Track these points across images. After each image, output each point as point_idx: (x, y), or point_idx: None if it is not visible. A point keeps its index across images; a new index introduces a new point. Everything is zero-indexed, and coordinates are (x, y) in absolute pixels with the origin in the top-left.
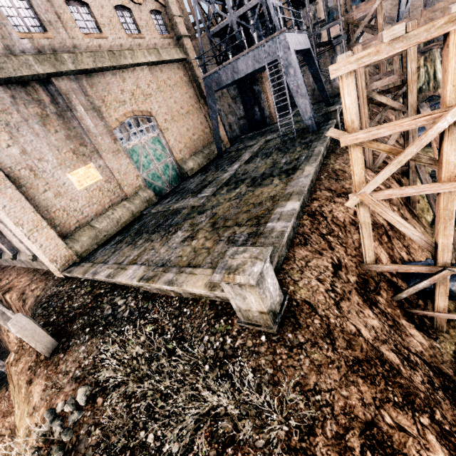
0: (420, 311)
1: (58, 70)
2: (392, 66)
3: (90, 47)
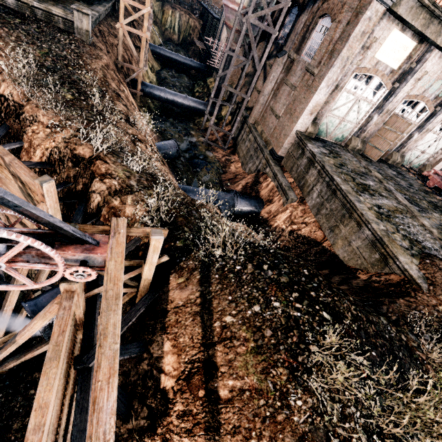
0: (133, 90)
1: None
2: (156, 0)
3: None
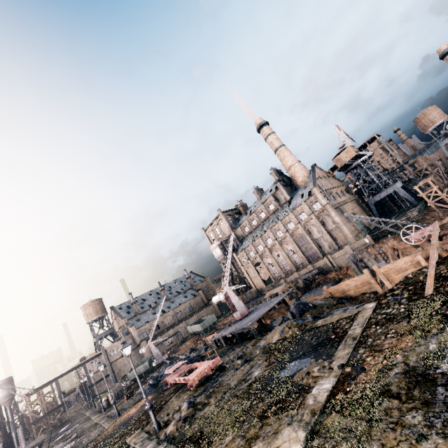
0: None
1: (340, 205)
2: None
3: (340, 200)
